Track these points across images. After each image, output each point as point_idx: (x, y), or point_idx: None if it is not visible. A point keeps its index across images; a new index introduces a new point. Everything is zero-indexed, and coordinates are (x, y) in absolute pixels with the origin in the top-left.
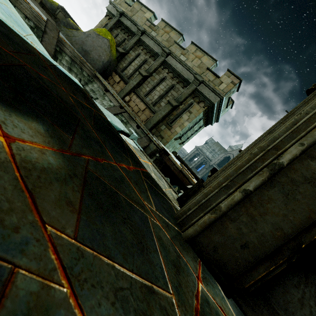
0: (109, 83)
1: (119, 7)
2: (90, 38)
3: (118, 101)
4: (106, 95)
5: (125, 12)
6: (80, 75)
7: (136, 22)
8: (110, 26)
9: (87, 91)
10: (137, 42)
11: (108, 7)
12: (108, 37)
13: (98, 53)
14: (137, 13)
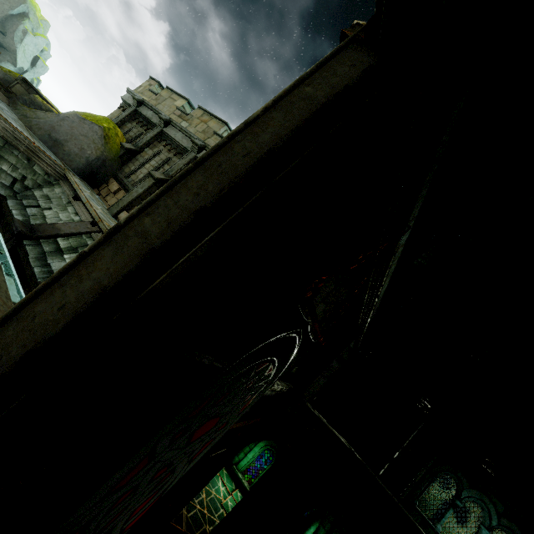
0: (101, 194)
1: (138, 95)
2: (67, 122)
3: (90, 214)
4: (73, 205)
5: (146, 100)
6: (24, 170)
7: (159, 111)
8: (121, 118)
9: (34, 197)
10: (158, 136)
11: (124, 96)
12: (103, 124)
13: (80, 145)
14: (164, 101)
